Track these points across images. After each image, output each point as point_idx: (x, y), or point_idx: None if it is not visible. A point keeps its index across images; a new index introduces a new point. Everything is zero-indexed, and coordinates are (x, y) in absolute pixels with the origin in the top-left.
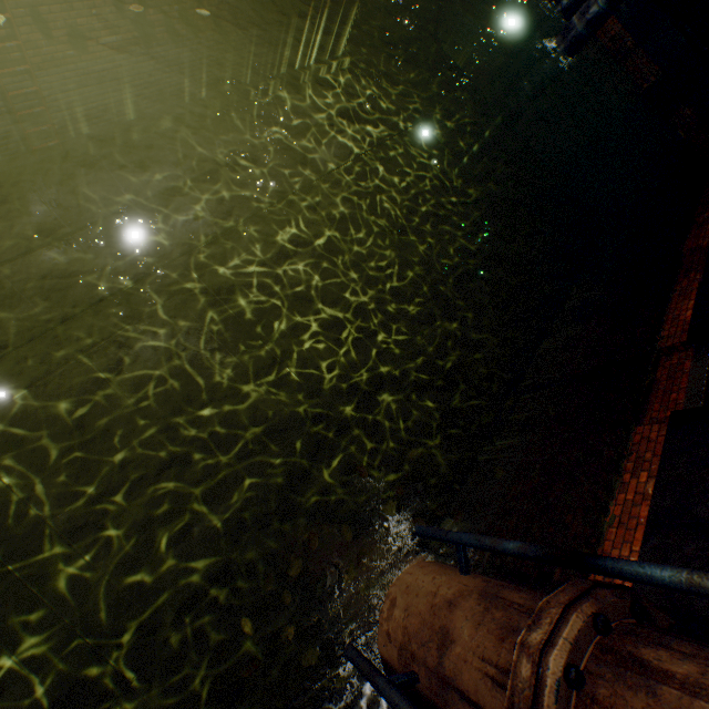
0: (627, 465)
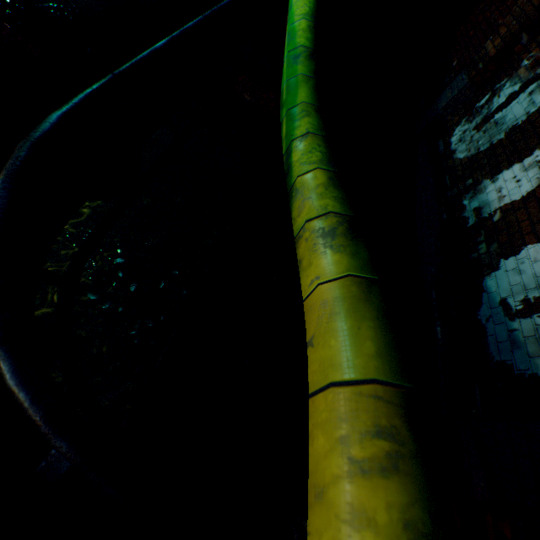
0: None
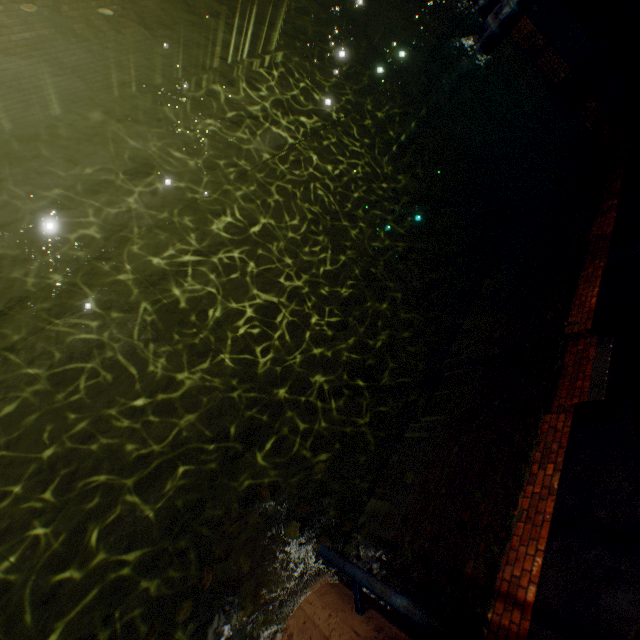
0: (536, 455)
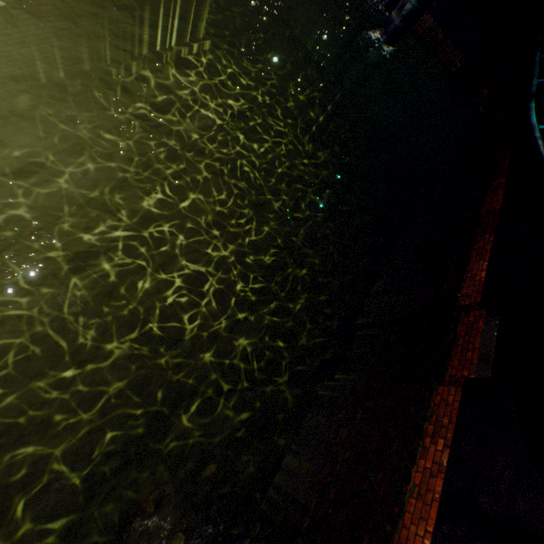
0: (428, 428)
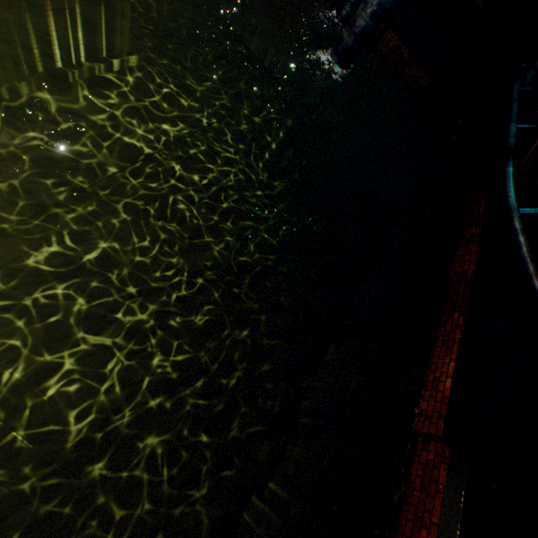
0: None
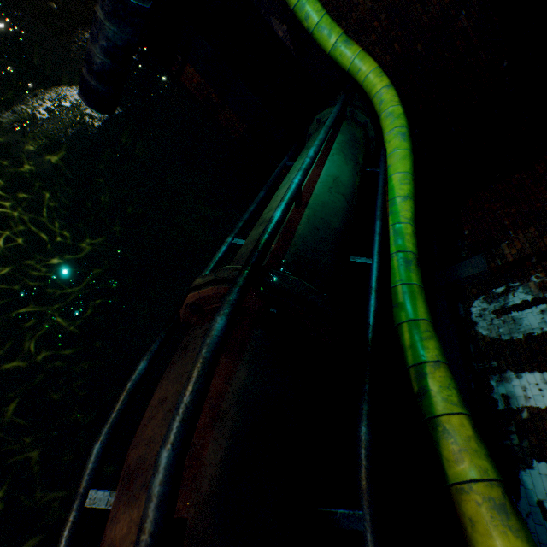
0: None
